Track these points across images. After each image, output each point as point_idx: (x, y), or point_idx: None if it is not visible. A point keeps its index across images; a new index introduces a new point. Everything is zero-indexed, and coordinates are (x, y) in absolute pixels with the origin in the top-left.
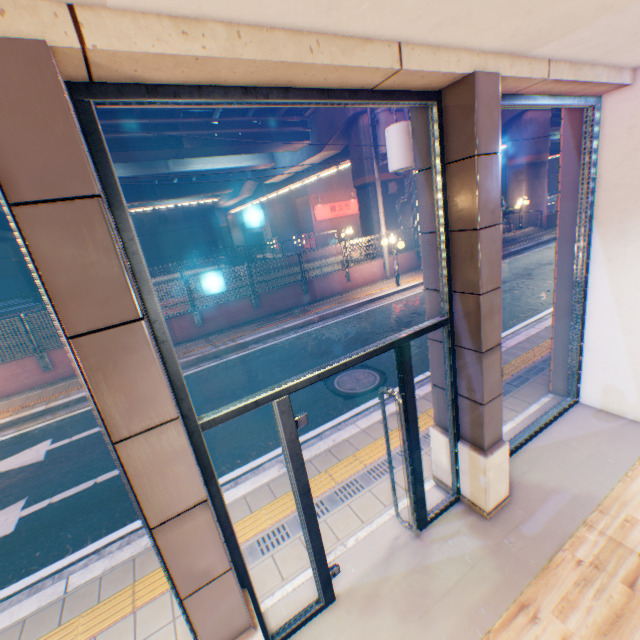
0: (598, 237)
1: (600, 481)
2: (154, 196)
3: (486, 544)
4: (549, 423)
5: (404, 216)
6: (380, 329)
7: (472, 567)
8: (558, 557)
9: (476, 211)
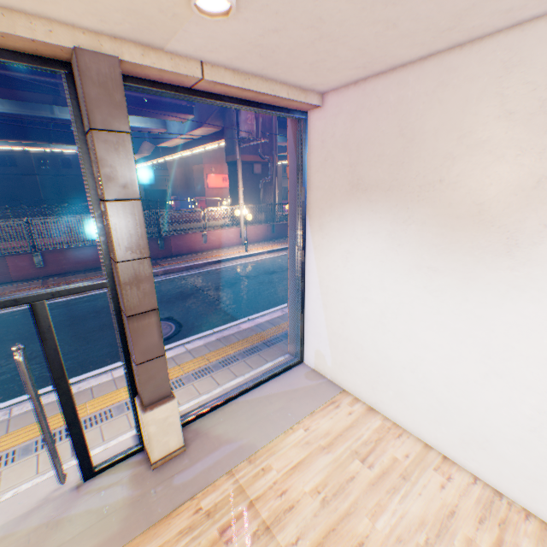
0: (310, 228)
1: (269, 433)
2: (48, 138)
3: (133, 494)
4: (268, 379)
5: (267, 194)
6: (208, 287)
7: (103, 519)
8: (185, 506)
9: (101, 182)
